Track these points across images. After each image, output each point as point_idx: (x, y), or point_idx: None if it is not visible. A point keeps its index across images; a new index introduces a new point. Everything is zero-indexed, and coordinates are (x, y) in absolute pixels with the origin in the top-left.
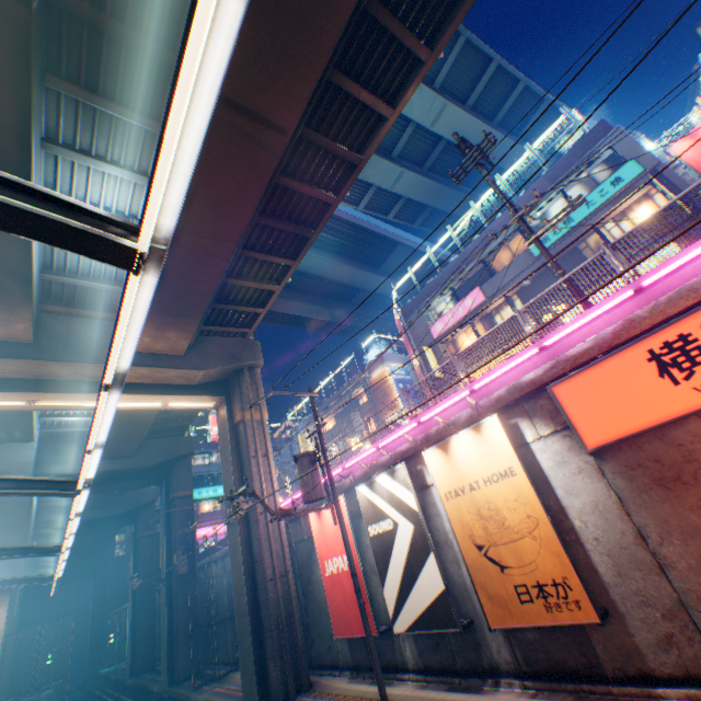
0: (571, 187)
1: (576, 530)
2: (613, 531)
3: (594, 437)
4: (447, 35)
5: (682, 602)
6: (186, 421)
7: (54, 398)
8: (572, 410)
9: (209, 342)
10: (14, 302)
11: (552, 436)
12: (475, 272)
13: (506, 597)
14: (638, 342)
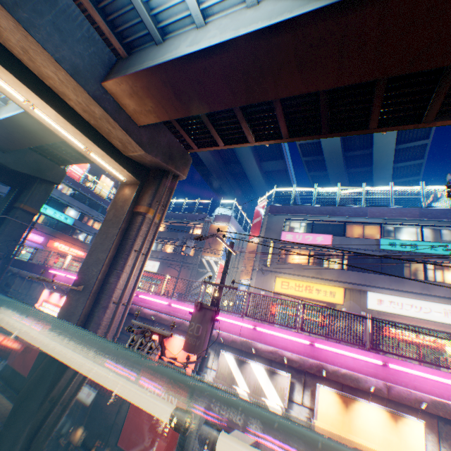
0: (426, 228)
1: None
2: None
3: None
4: None
5: None
6: (73, 159)
7: None
8: None
9: (163, 132)
10: None
11: None
12: (334, 224)
13: None
14: None
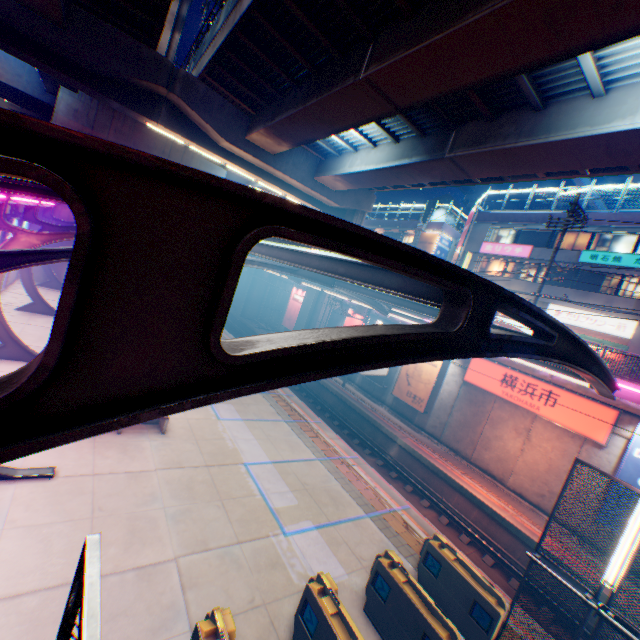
0: None
1: (438, 393)
2: (447, 400)
3: (467, 378)
4: (602, 174)
5: (445, 423)
6: None
7: (266, 184)
8: (470, 366)
9: None
10: (283, 145)
11: (458, 367)
12: (543, 233)
13: (403, 391)
14: (506, 368)
